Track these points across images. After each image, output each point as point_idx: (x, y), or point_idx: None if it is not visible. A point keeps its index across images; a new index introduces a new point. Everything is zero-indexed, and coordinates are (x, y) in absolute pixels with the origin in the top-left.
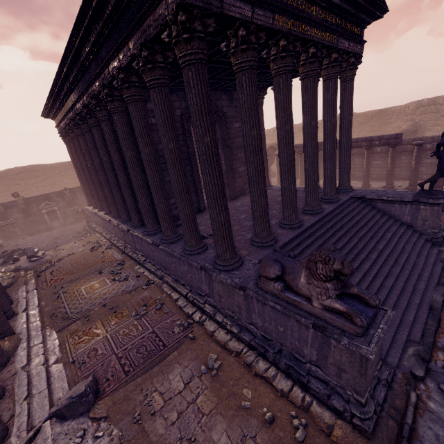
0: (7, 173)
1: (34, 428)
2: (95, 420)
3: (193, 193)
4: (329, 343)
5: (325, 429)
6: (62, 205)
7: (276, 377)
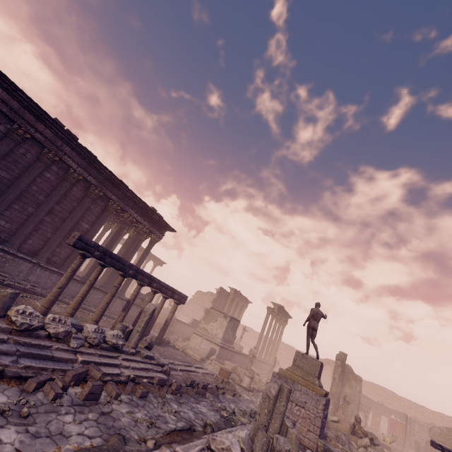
0: None
1: None
2: None
3: None
4: None
5: None
6: None
7: None
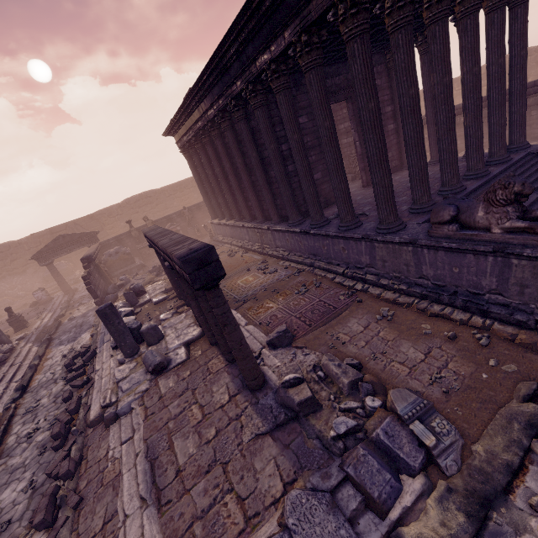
0: (128, 203)
1: (257, 351)
2: (298, 348)
3: (329, 182)
4: (510, 264)
5: (508, 337)
6: (182, 225)
7: (453, 313)
